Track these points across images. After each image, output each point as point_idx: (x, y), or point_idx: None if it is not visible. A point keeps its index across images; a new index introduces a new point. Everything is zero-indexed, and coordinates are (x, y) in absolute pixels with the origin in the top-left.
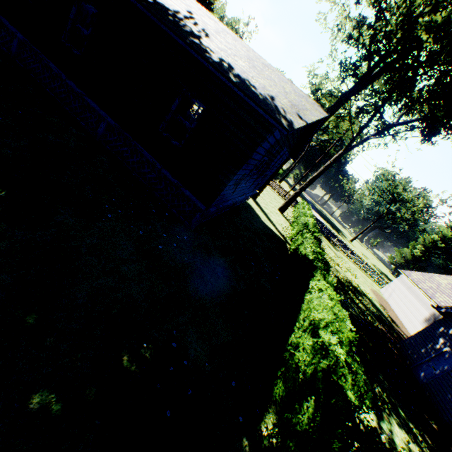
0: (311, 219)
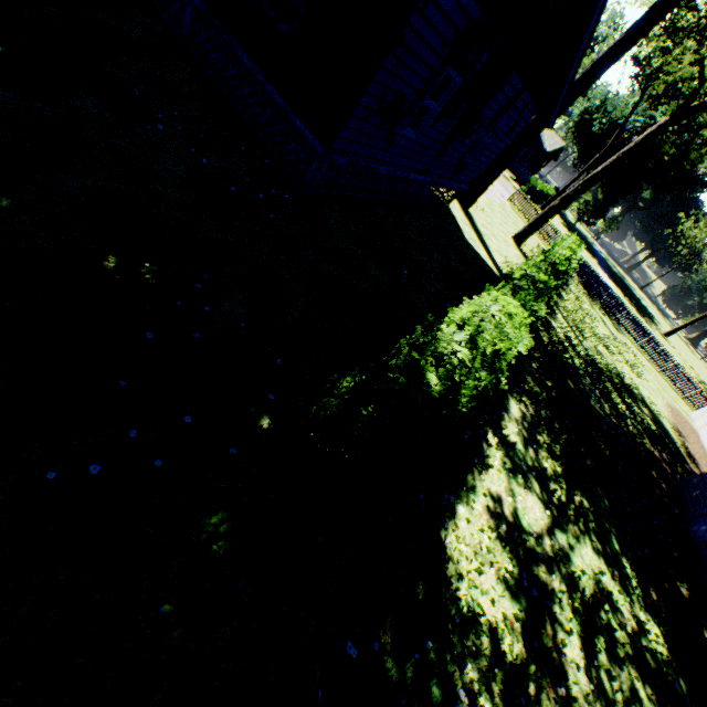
0: (565, 253)
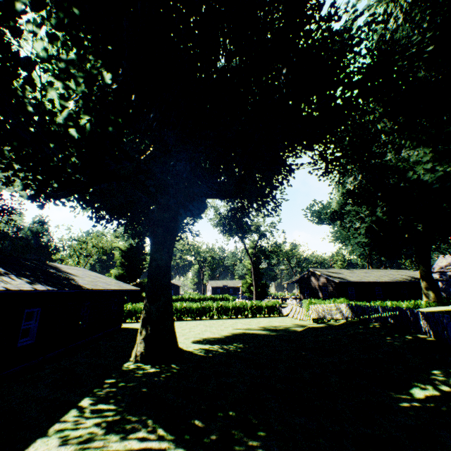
0: None
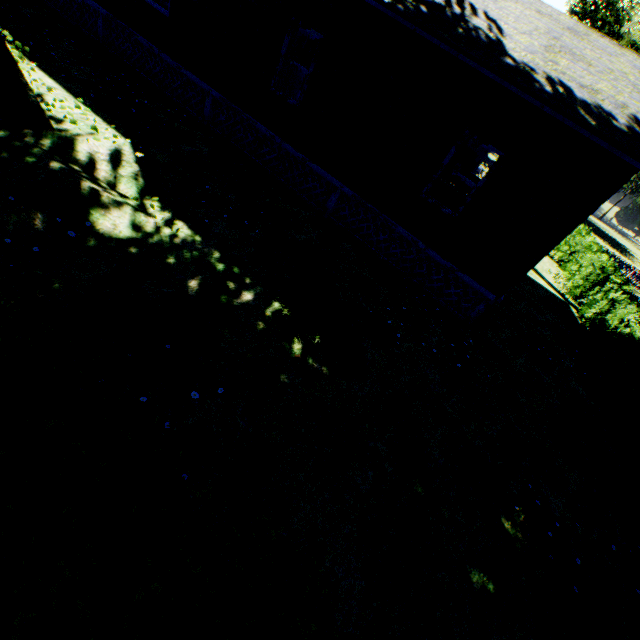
0: (602, 257)
